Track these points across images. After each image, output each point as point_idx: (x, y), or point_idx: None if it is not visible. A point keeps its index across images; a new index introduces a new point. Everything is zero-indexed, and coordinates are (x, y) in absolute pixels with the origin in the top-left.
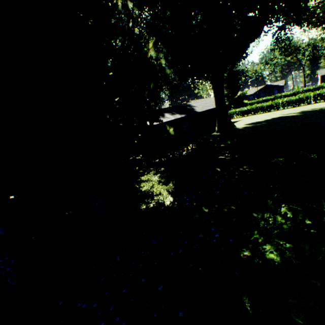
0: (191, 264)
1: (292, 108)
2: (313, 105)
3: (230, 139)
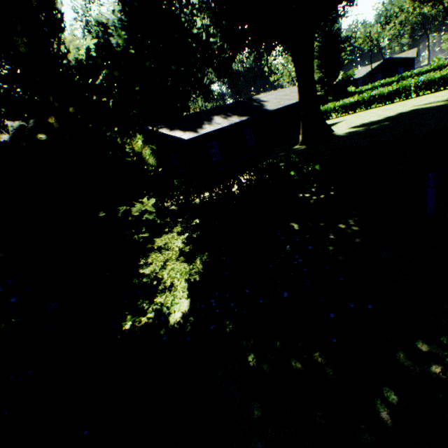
0: None
1: (433, 94)
2: None
3: (319, 162)
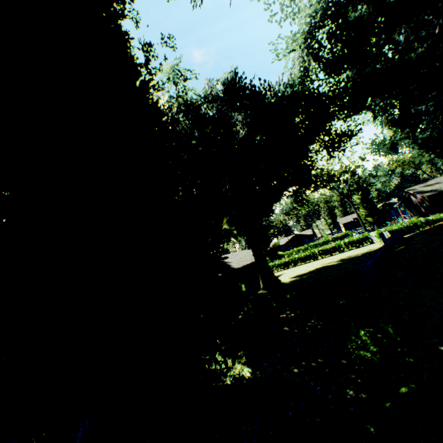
0: (308, 419)
1: (330, 257)
2: (347, 253)
3: (289, 293)
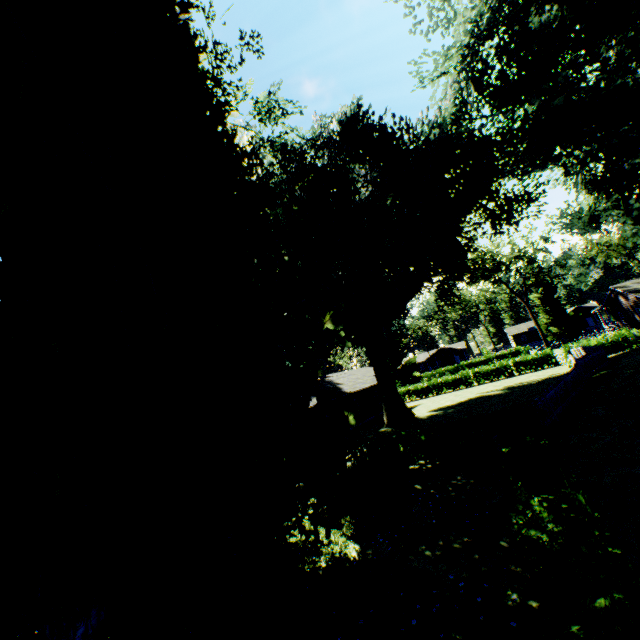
0: (441, 635)
1: (491, 383)
2: (518, 378)
3: (424, 432)
